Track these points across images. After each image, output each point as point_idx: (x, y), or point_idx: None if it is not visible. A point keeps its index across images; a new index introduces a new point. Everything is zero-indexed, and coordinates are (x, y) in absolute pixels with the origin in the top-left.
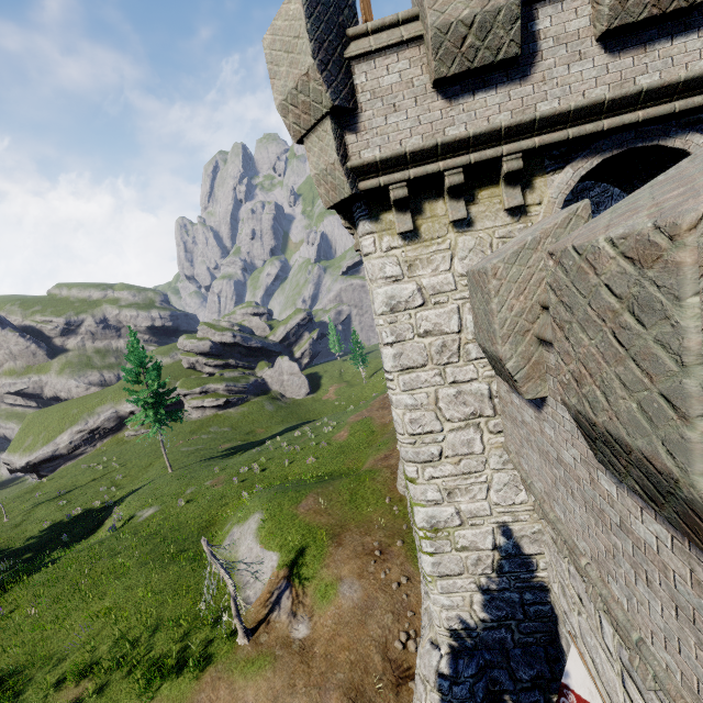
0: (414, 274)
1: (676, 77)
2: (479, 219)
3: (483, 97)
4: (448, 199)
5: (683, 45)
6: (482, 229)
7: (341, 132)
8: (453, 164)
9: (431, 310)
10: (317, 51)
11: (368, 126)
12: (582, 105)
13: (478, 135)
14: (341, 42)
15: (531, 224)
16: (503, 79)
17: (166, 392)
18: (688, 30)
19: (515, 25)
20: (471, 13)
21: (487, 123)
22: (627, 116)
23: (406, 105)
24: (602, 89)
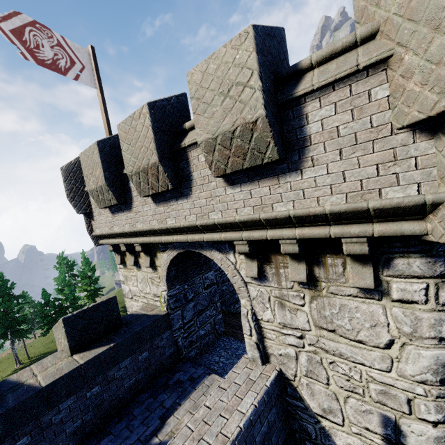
0: (128, 282)
1: (179, 224)
2: (142, 265)
3: (121, 215)
4: (129, 253)
5: (182, 205)
6: (144, 271)
7: (90, 220)
8: (120, 242)
9: (134, 302)
10: (70, 193)
11: (96, 219)
12: (148, 229)
13: (121, 233)
14: (83, 184)
15: (159, 276)
16: (125, 208)
17: None
18: (183, 196)
19: (110, 192)
20: (95, 187)
21: (124, 227)
22: (170, 238)
23: (103, 213)
24: (156, 222)
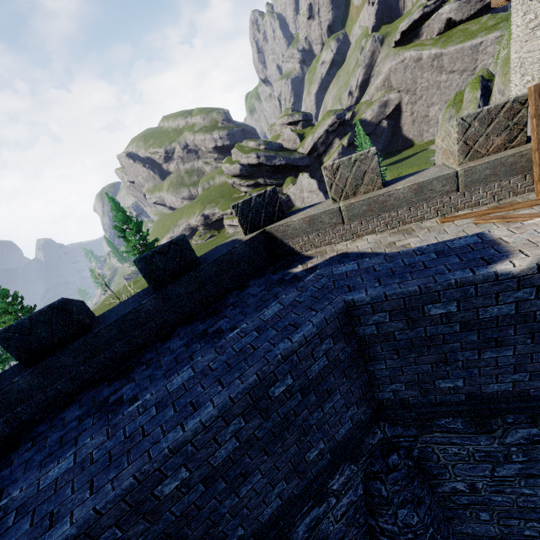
0: None
1: None
2: None
3: None
4: None
5: None
6: None
7: None
8: None
9: None
10: None
11: None
12: None
13: None
14: None
15: None
16: None
17: (149, 244)
18: None
19: None
20: None
21: None
22: None
23: None
24: None
